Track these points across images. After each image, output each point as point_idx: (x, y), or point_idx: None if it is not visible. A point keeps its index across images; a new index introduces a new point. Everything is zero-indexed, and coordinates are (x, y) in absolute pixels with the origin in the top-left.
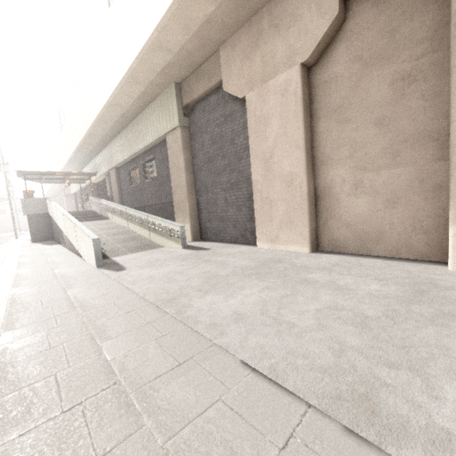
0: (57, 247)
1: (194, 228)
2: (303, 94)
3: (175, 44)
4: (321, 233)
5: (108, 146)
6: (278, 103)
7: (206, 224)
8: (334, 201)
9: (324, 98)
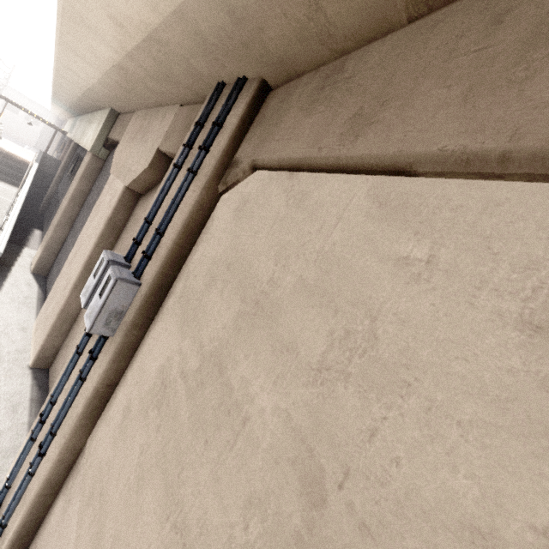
0: None
1: (45, 261)
2: (115, 215)
3: (85, 78)
4: (58, 355)
5: (84, 116)
6: (106, 205)
7: (55, 265)
8: (76, 333)
9: (127, 232)
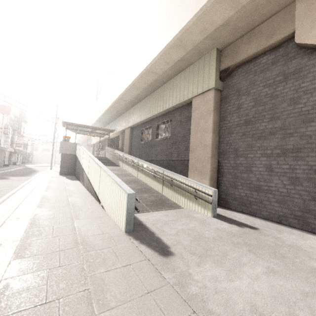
0: (77, 183)
1: None
2: None
3: None
4: None
5: (129, 111)
6: None
7: (228, 189)
8: None
9: None
